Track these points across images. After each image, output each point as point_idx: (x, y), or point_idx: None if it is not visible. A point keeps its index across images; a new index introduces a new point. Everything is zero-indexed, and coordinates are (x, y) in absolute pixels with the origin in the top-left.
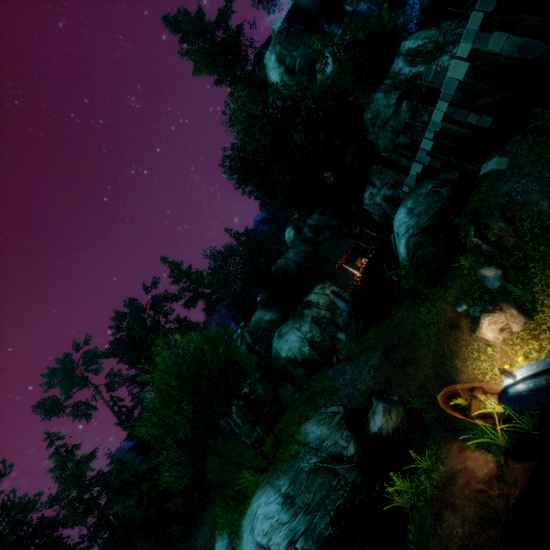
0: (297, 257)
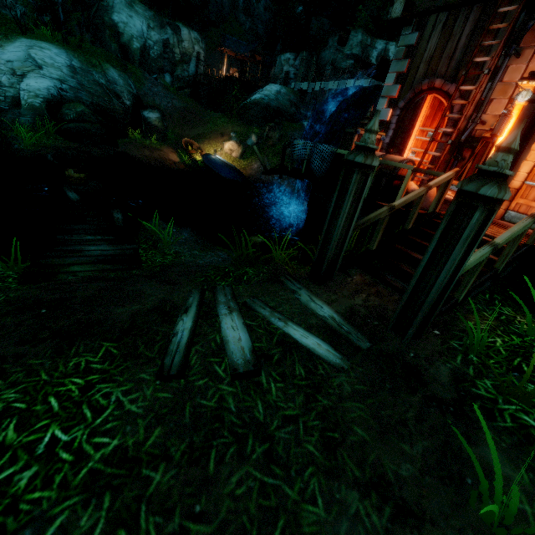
0: None
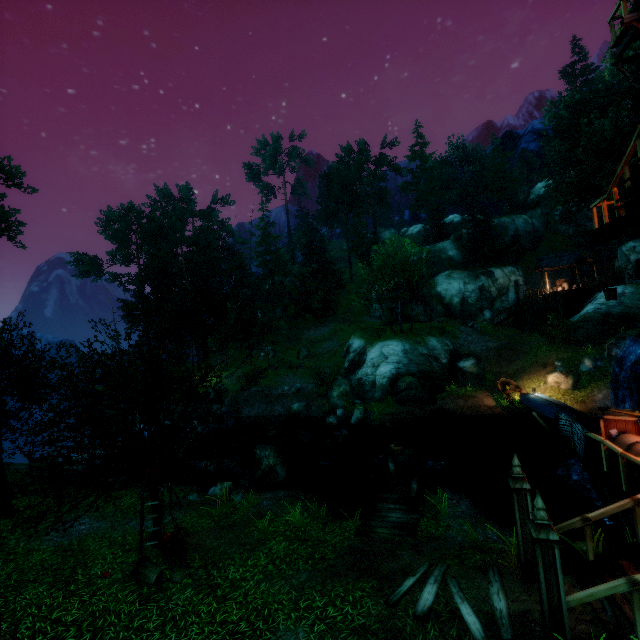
0: (523, 227)
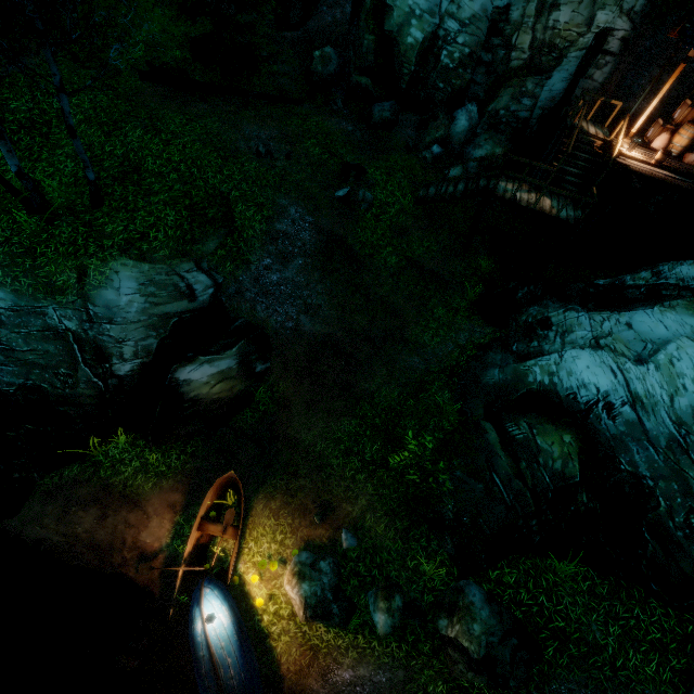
0: None
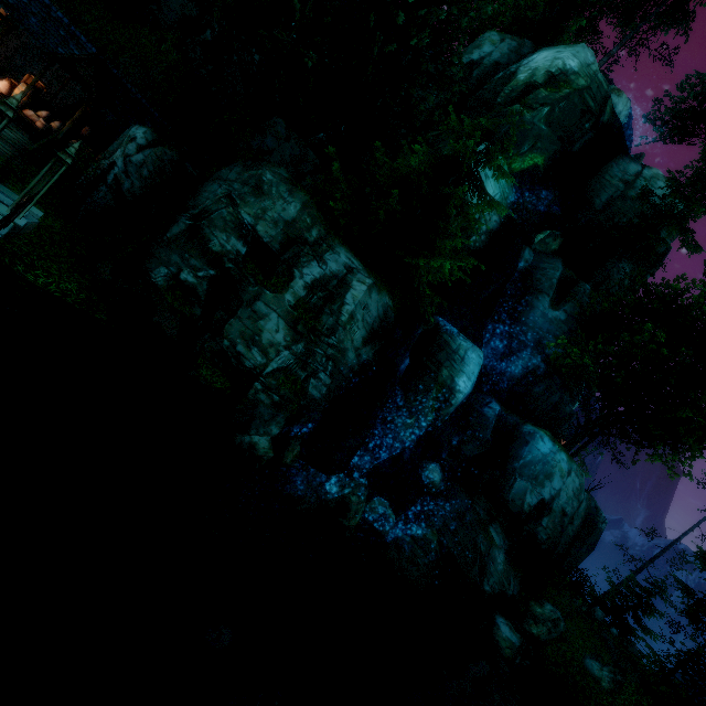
0: None
